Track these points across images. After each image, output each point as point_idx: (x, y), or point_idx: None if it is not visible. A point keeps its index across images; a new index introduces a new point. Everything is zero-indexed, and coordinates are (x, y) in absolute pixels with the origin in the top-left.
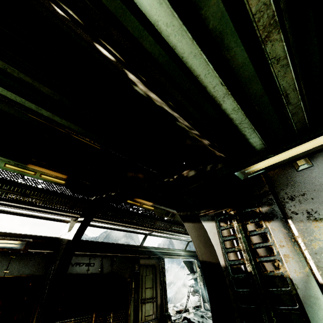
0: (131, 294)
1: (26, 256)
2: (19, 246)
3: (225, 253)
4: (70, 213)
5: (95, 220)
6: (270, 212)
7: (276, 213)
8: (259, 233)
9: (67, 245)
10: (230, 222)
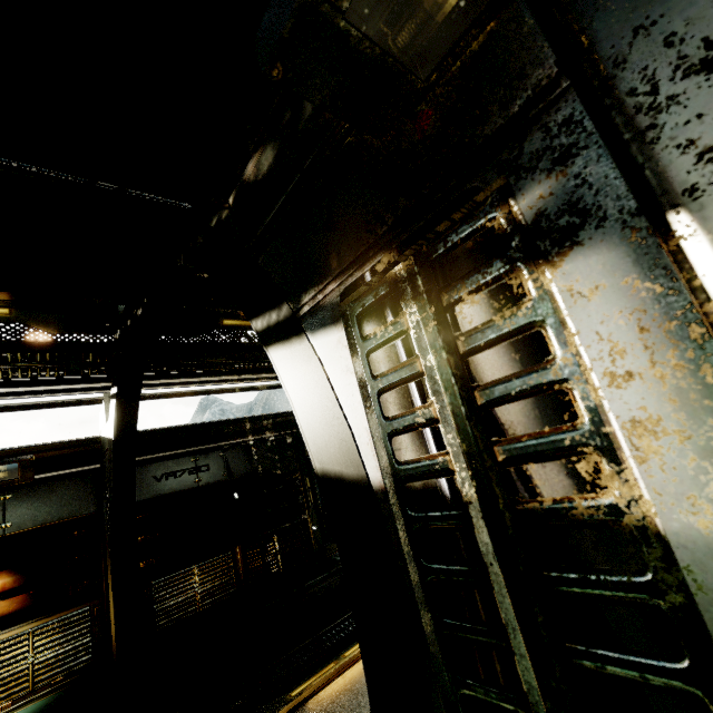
0: (309, 499)
1: (39, 488)
2: (8, 475)
3: (386, 436)
4: (82, 384)
5: (161, 383)
6: (561, 203)
7: (599, 198)
8: (508, 333)
9: (111, 451)
10: (394, 313)
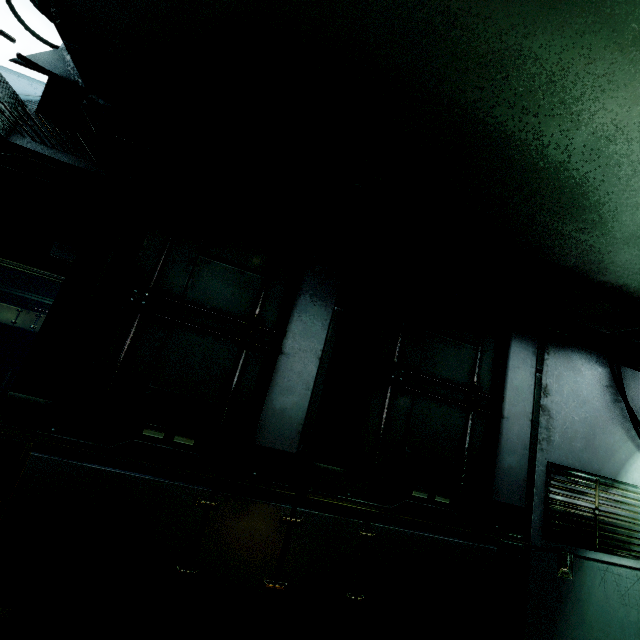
0: None
1: None
2: None
3: None
4: None
5: None
6: None
7: None
8: None
9: None
10: None
